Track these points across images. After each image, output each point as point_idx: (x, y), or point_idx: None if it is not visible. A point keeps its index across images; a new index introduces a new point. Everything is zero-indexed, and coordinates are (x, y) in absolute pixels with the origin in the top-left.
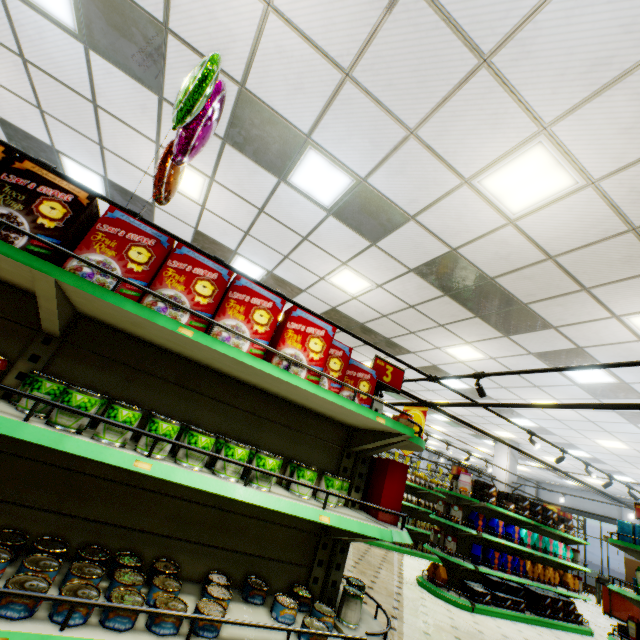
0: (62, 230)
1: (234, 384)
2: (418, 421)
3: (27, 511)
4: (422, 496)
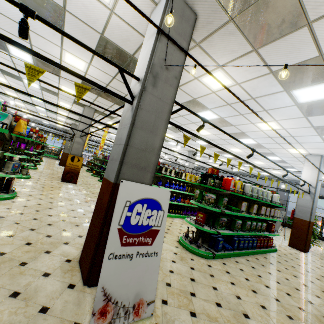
0: None
1: None
2: None
3: None
4: None
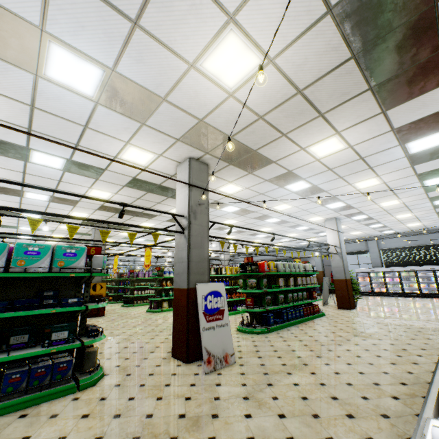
0: None
1: None
2: None
3: None
4: None
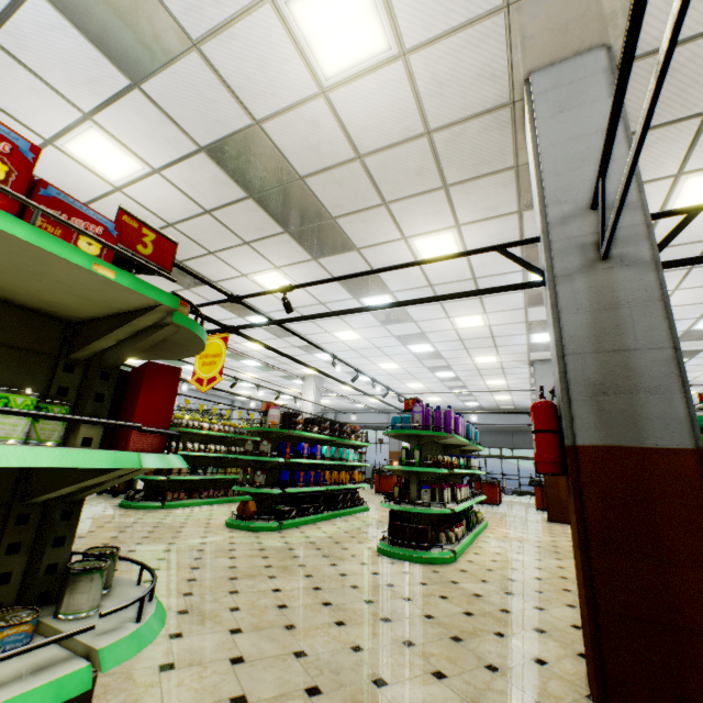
0: None
1: None
2: (218, 351)
3: None
4: (233, 444)
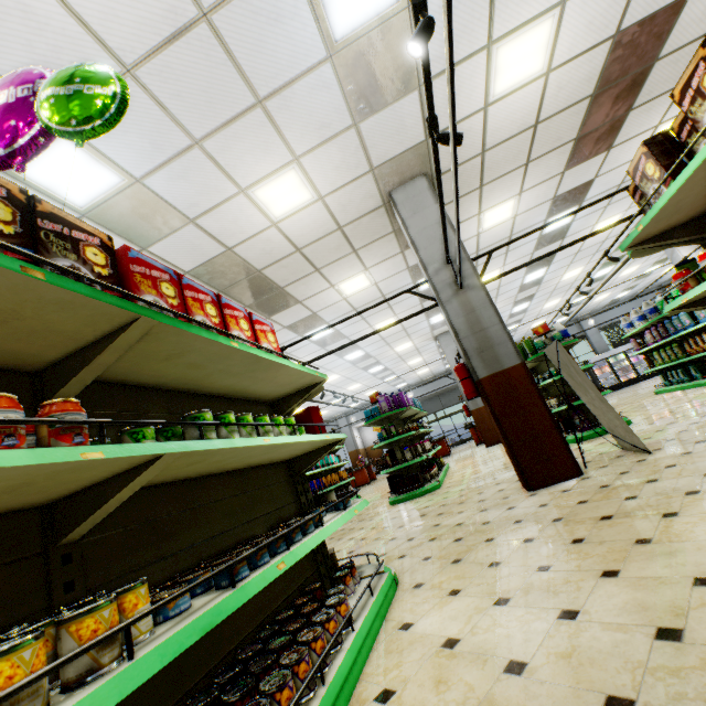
0: (114, 276)
1: (204, 398)
2: None
3: (143, 572)
4: None
